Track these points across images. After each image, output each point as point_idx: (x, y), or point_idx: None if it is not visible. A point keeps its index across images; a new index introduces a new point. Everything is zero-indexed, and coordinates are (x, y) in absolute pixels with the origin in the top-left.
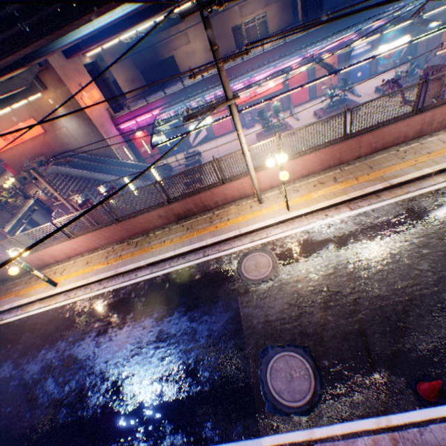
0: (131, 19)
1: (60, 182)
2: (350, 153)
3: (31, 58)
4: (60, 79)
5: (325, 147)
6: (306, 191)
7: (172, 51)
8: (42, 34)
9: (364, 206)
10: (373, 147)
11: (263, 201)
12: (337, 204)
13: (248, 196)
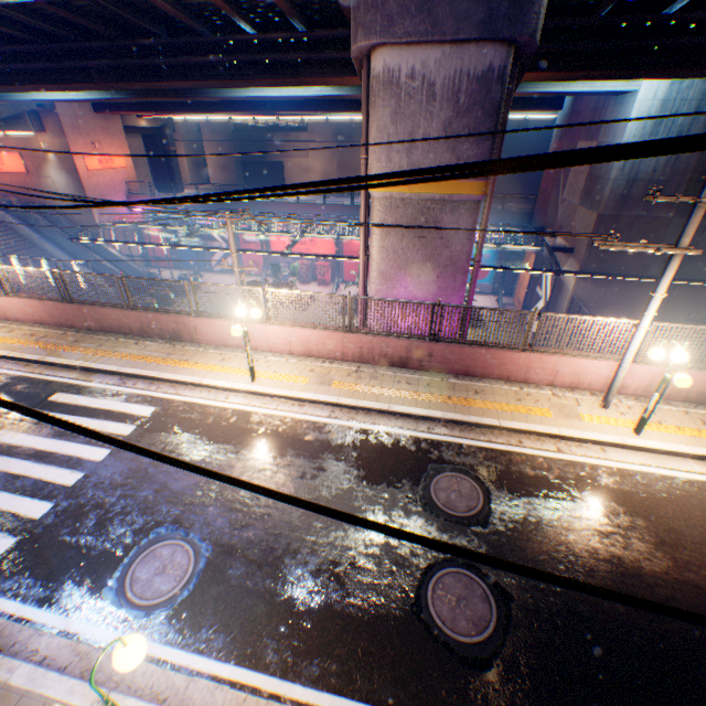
0: (176, 105)
1: None
2: (80, 320)
3: None
4: (64, 128)
5: (48, 300)
6: (12, 335)
7: (285, 157)
8: None
9: (5, 368)
10: (103, 325)
11: None
12: None
13: None
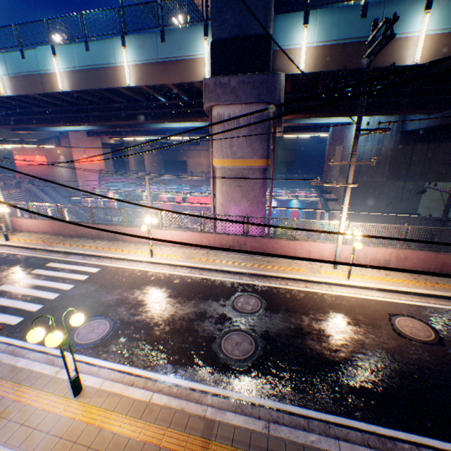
0: (130, 132)
1: (24, 195)
2: (67, 230)
3: (33, 130)
4: (71, 144)
5: (52, 220)
6: (31, 238)
7: (187, 157)
8: (9, 124)
9: (25, 252)
10: (78, 233)
11: (17, 235)
12: (22, 247)
13: (19, 230)
